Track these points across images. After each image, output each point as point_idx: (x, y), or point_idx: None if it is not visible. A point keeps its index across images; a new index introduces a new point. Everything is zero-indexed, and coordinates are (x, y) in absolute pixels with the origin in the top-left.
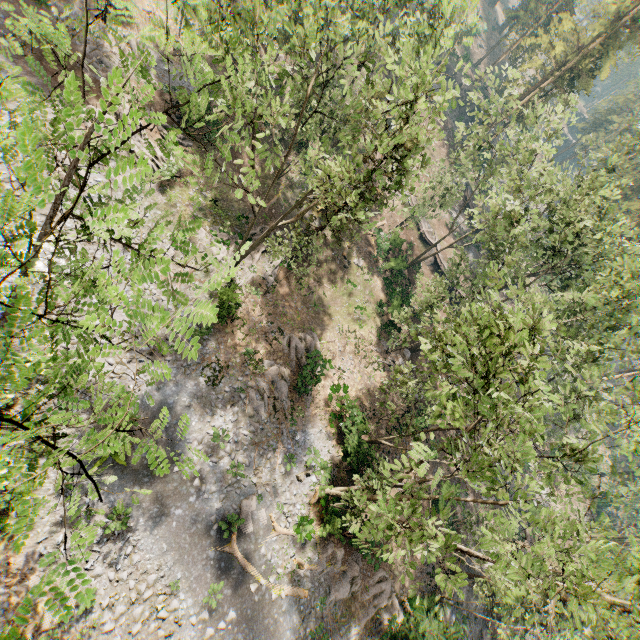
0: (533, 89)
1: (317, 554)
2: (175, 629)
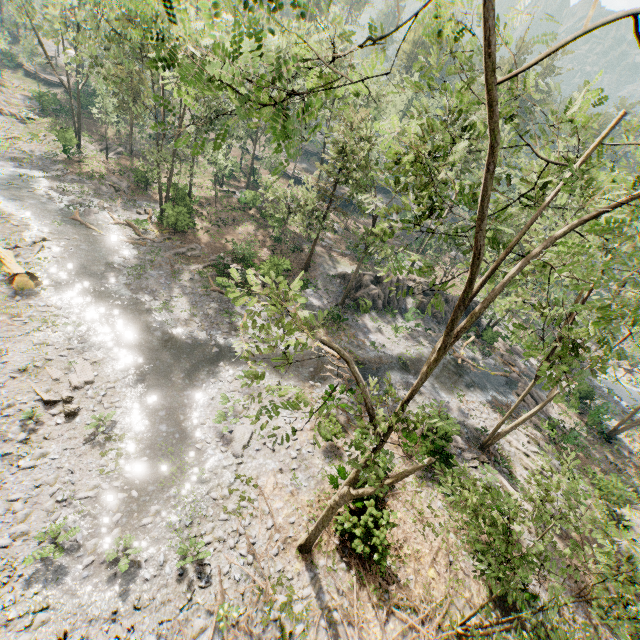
0: None
1: (157, 238)
2: (27, 231)
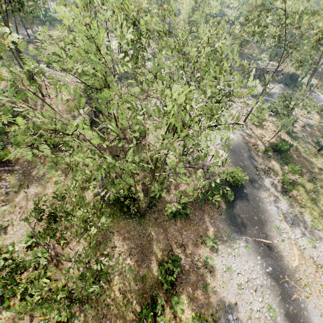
0: None
1: None
2: None
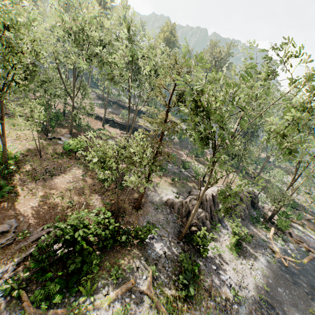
0: None
1: None
2: None
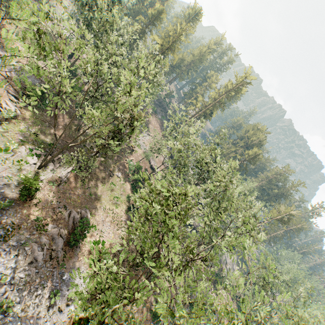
0: (192, 116)
1: None
2: None
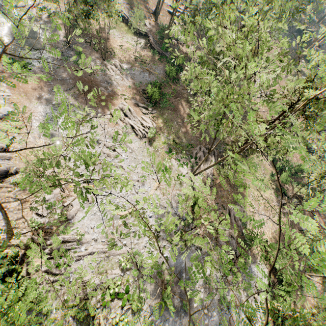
0: None
1: None
2: None
